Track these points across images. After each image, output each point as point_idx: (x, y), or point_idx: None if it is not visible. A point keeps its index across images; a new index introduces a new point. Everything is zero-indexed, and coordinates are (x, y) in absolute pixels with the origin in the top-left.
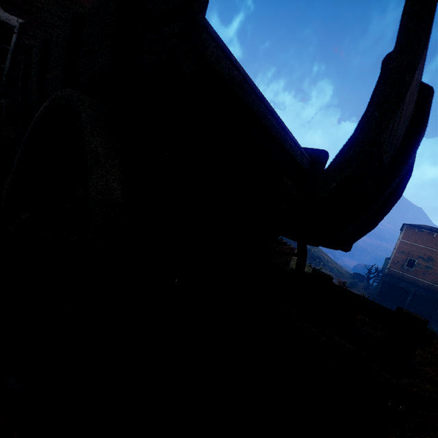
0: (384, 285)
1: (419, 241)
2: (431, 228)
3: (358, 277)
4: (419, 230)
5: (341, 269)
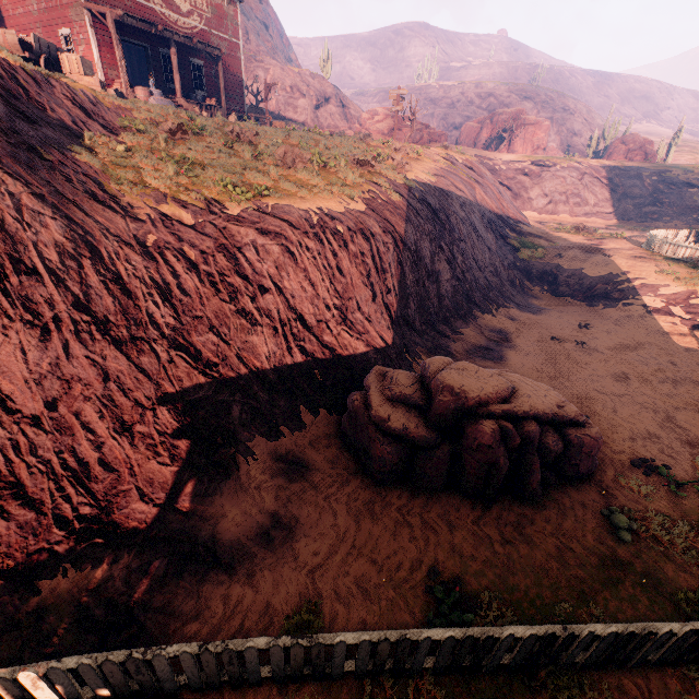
0: None
1: None
2: None
3: None
4: None
5: None
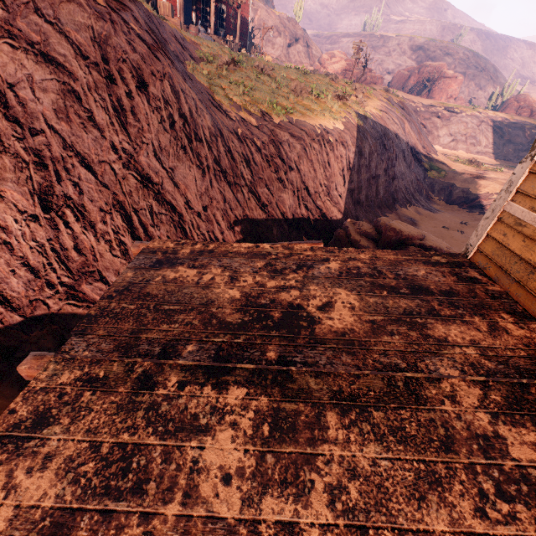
0: None
1: None
2: None
3: None
4: None
5: None
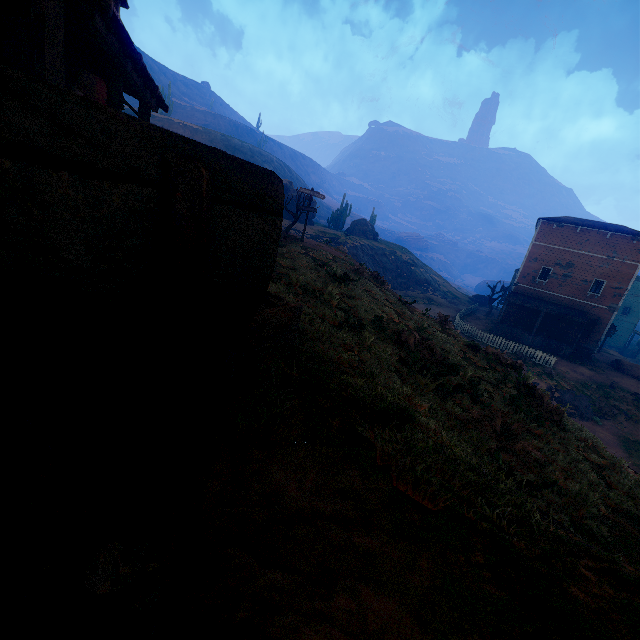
0: (510, 307)
1: (557, 241)
2: (575, 221)
3: (480, 300)
4: (559, 225)
5: (458, 292)
